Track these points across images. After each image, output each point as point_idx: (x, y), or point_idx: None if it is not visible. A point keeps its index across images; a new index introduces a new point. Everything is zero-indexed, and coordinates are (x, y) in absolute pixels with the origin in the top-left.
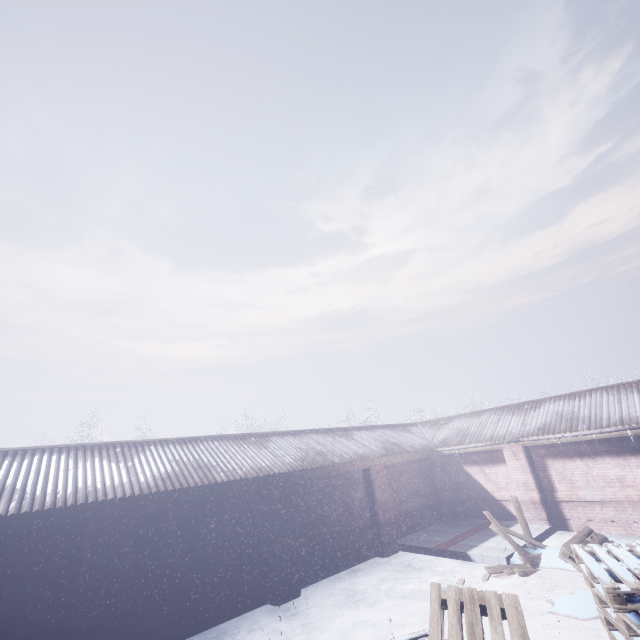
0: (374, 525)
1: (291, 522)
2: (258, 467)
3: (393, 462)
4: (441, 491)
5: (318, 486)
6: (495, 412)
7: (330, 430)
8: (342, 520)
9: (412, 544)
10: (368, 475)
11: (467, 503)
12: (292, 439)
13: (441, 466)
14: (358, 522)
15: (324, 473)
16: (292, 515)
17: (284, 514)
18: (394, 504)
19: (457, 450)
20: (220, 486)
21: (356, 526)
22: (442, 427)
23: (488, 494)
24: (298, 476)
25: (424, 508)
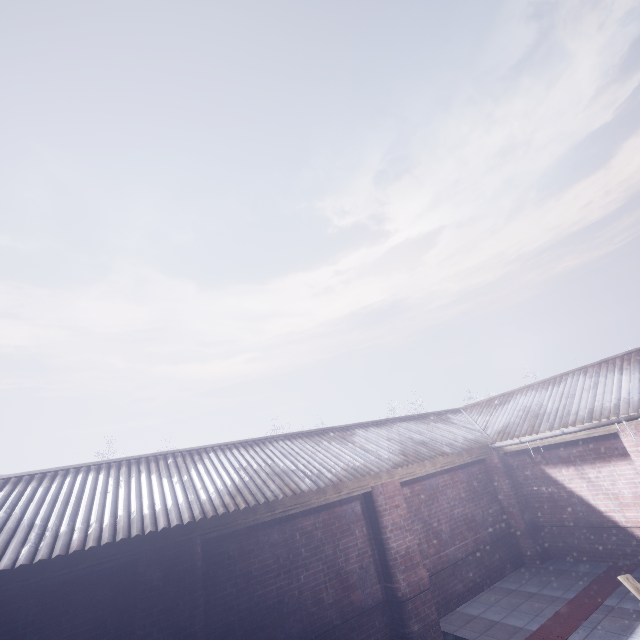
0: (391, 600)
1: (190, 634)
2: (130, 518)
3: (418, 475)
4: (512, 513)
5: (270, 538)
6: (584, 373)
7: (317, 432)
8: (324, 599)
9: (469, 636)
10: (371, 504)
11: (562, 532)
12: (243, 453)
13: (505, 471)
14: (358, 598)
15: (276, 513)
16: (194, 617)
17: (173, 618)
18: (429, 549)
19: (529, 443)
20: (4, 579)
21: (354, 607)
22: (498, 409)
23: (601, 516)
24: (215, 527)
25: (486, 548)
